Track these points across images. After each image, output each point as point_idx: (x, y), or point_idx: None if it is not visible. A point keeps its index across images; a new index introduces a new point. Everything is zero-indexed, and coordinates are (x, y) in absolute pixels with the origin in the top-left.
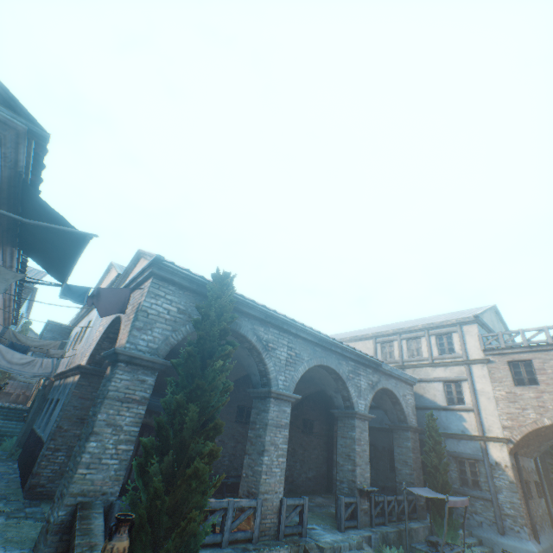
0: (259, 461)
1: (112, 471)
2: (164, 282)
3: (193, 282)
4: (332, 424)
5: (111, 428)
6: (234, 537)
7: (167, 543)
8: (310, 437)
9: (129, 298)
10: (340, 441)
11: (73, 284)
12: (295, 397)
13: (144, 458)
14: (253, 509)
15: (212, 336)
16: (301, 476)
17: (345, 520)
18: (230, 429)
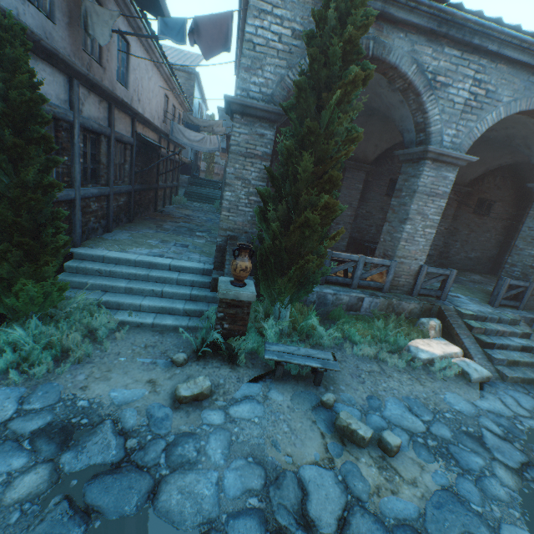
0: (399, 229)
1: (249, 217)
2: None
3: None
4: (523, 208)
5: (240, 181)
6: (363, 284)
7: (288, 272)
8: (483, 220)
9: (231, 28)
10: (530, 223)
11: (166, 18)
12: (466, 159)
13: (264, 206)
14: (386, 268)
15: (329, 57)
16: (459, 255)
17: (502, 299)
18: (378, 202)
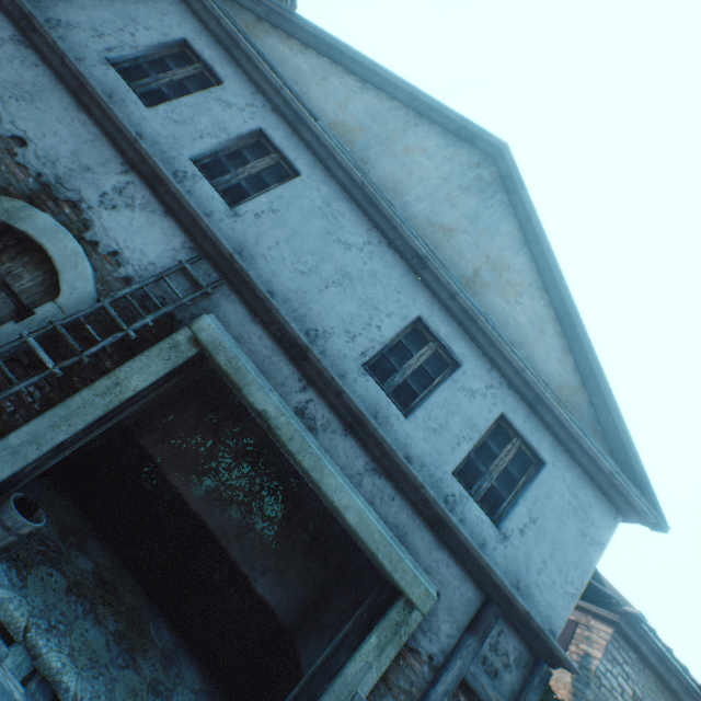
0: None
1: None
2: (624, 640)
3: (660, 660)
4: None
5: None
6: None
7: None
8: None
9: (571, 634)
10: None
11: None
12: None
13: None
14: None
15: None
16: None
17: None
18: None
